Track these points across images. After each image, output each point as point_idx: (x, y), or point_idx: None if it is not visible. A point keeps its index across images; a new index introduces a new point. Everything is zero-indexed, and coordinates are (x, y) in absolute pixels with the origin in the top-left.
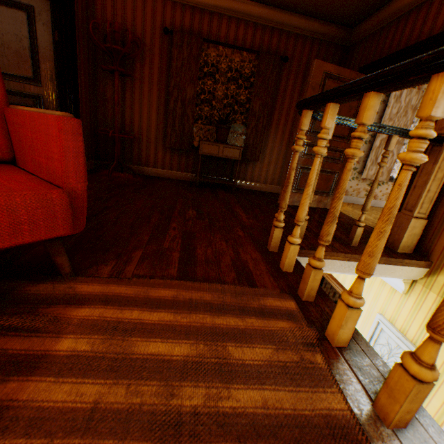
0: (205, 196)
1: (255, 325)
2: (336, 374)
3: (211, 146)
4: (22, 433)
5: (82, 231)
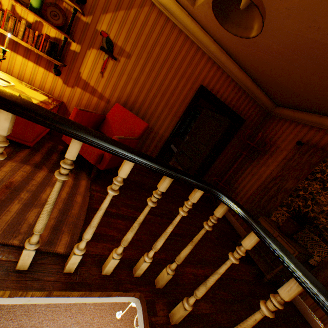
0: (218, 247)
1: (48, 221)
2: (3, 248)
3: (267, 225)
4: (32, 170)
5: (126, 185)
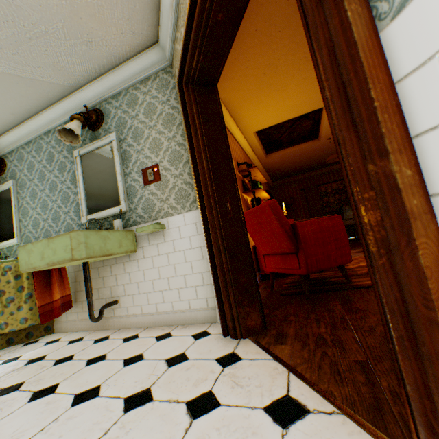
0: None
1: None
2: None
3: None
4: None
5: None
